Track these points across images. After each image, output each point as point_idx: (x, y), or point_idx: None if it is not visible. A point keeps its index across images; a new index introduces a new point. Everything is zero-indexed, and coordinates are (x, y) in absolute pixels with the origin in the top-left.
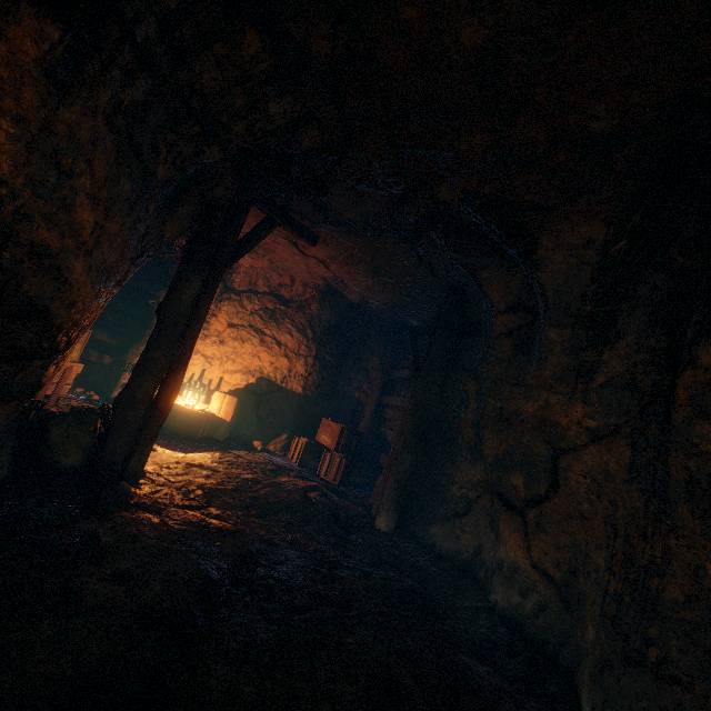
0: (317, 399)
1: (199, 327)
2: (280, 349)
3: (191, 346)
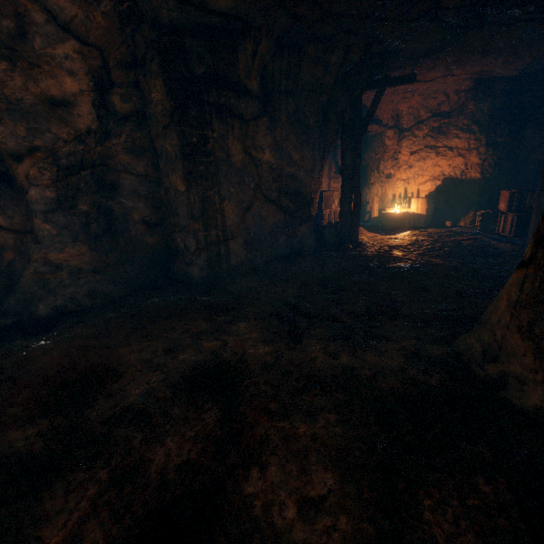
0: (497, 178)
1: (358, 171)
2: (452, 152)
3: (358, 182)
